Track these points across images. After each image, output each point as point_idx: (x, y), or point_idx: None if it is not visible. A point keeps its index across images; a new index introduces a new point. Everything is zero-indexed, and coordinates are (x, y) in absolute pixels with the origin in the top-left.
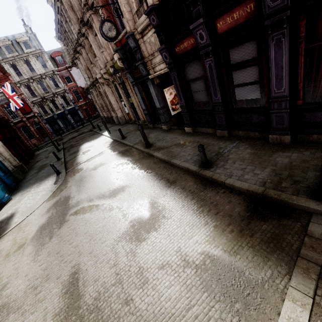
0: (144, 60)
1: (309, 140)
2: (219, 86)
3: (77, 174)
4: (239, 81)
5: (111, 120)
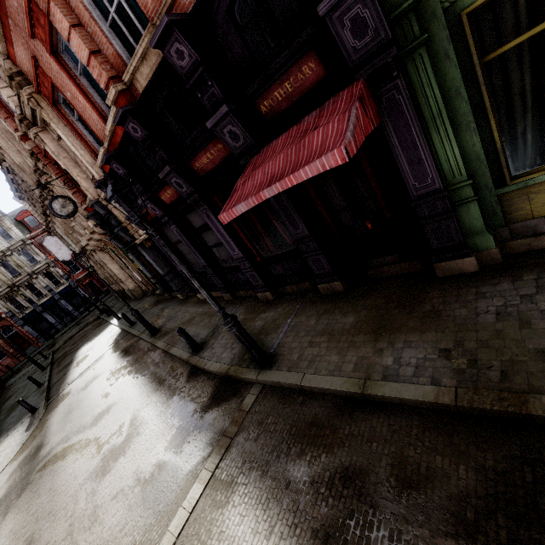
0: (122, 226)
1: (288, 292)
2: (197, 249)
3: (61, 403)
4: (211, 242)
5: (126, 294)
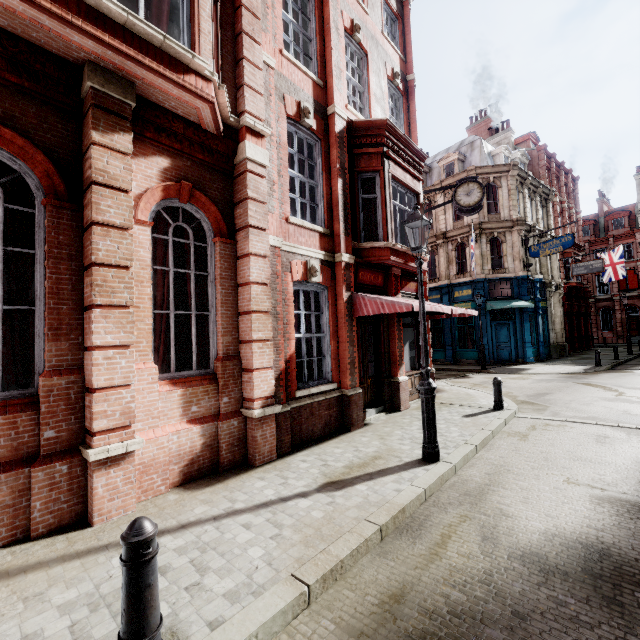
0: None
1: None
2: None
3: (619, 373)
4: None
5: None
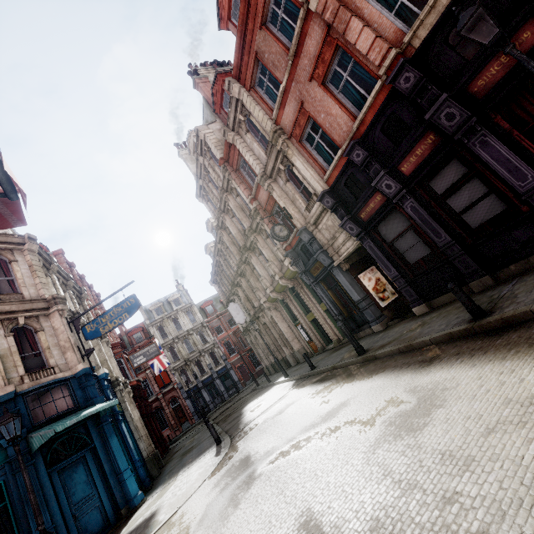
0: (324, 248)
1: None
2: (437, 223)
3: (252, 431)
4: (462, 205)
5: (284, 364)
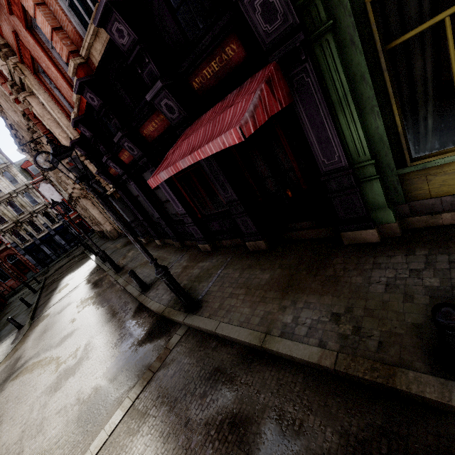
0: (96, 179)
1: (224, 245)
2: (151, 203)
3: (41, 323)
4: (162, 198)
5: (105, 234)
